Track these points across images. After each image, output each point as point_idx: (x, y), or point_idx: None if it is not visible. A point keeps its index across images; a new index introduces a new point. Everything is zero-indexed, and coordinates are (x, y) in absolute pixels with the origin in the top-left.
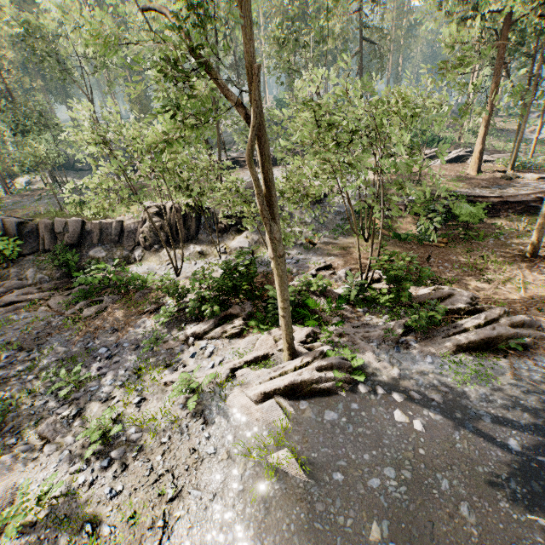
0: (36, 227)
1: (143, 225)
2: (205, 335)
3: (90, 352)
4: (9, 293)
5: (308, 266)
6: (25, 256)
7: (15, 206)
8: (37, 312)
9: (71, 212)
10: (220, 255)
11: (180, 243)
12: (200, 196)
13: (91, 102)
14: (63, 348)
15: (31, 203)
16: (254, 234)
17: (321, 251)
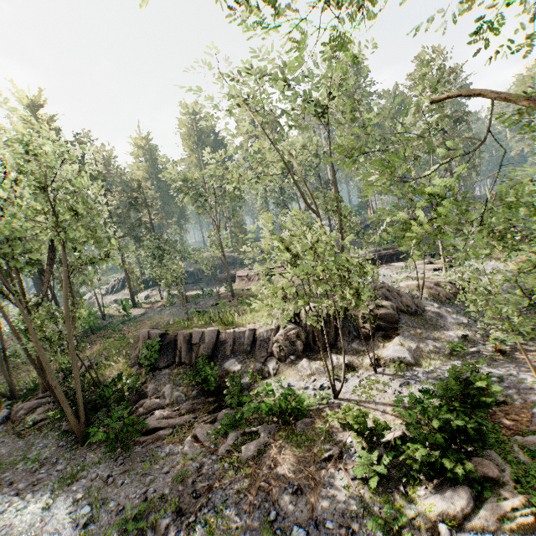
0: (174, 338)
1: (276, 332)
2: (466, 520)
3: (281, 535)
4: (148, 415)
5: (528, 386)
6: (160, 370)
7: (142, 318)
8: (184, 447)
9: (200, 321)
10: (375, 368)
11: (317, 353)
12: (373, 298)
13: (217, 227)
14: (236, 518)
15: (155, 314)
16: (407, 340)
17: (523, 362)
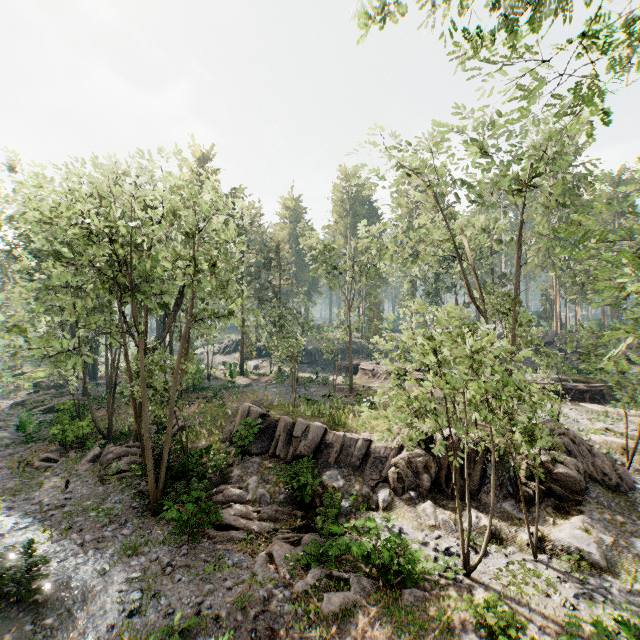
0: (274, 423)
1: (397, 453)
2: None
3: None
4: (225, 505)
5: None
6: (251, 455)
7: (246, 389)
8: (255, 563)
9: (306, 411)
10: (536, 553)
11: (448, 499)
12: (552, 447)
13: (350, 306)
14: None
15: (260, 388)
16: (597, 526)
17: None
